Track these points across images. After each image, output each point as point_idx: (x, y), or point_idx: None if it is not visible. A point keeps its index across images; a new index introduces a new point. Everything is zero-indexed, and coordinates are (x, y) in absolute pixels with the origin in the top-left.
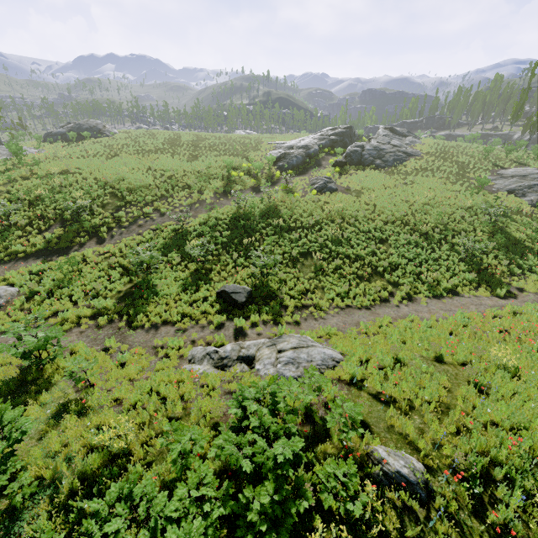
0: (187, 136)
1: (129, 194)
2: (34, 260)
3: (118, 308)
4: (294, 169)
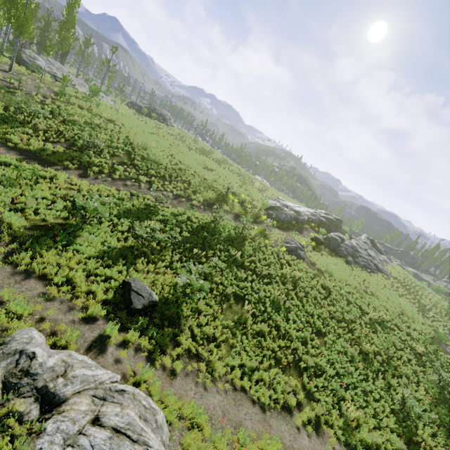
0: (218, 155)
1: (140, 160)
2: (16, 153)
3: (19, 233)
4: (279, 222)
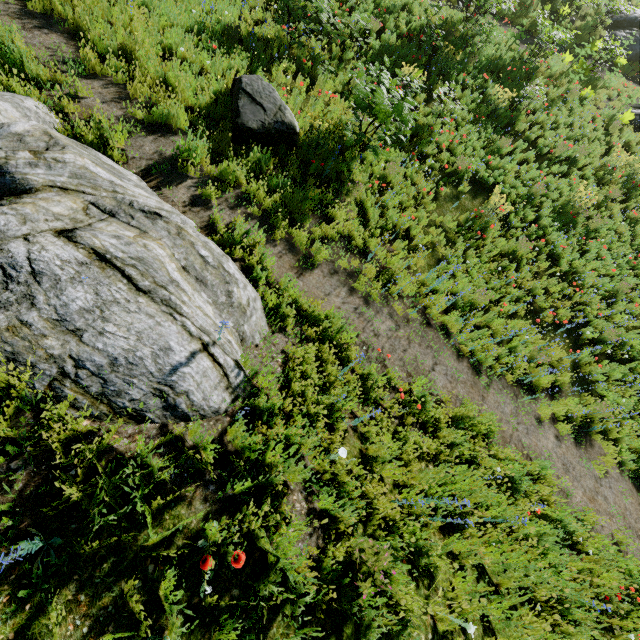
0: None
1: None
2: None
3: None
4: (633, 64)
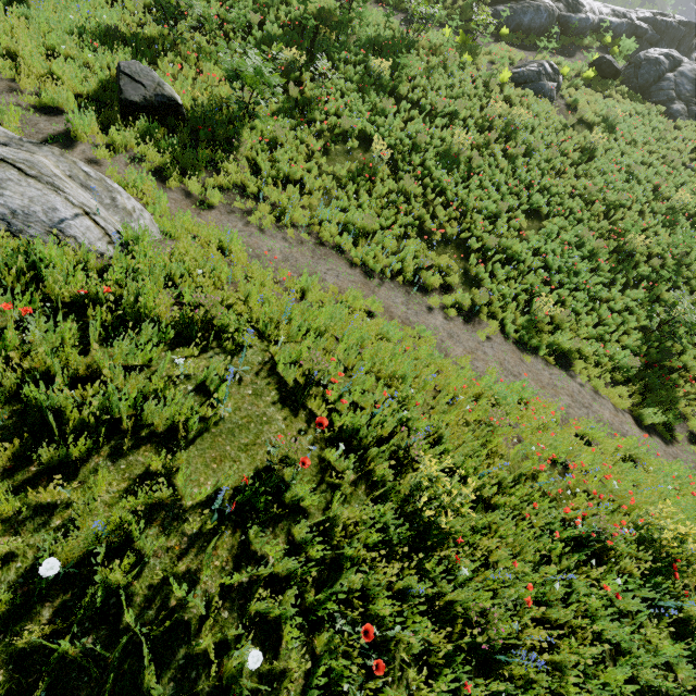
0: None
1: None
2: None
3: None
4: (518, 34)
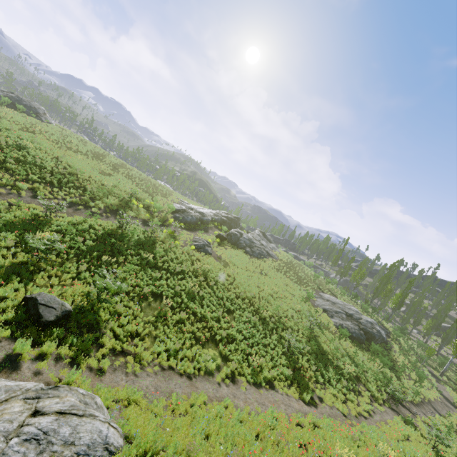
0: (114, 159)
1: (13, 163)
2: None
3: None
4: (186, 224)
